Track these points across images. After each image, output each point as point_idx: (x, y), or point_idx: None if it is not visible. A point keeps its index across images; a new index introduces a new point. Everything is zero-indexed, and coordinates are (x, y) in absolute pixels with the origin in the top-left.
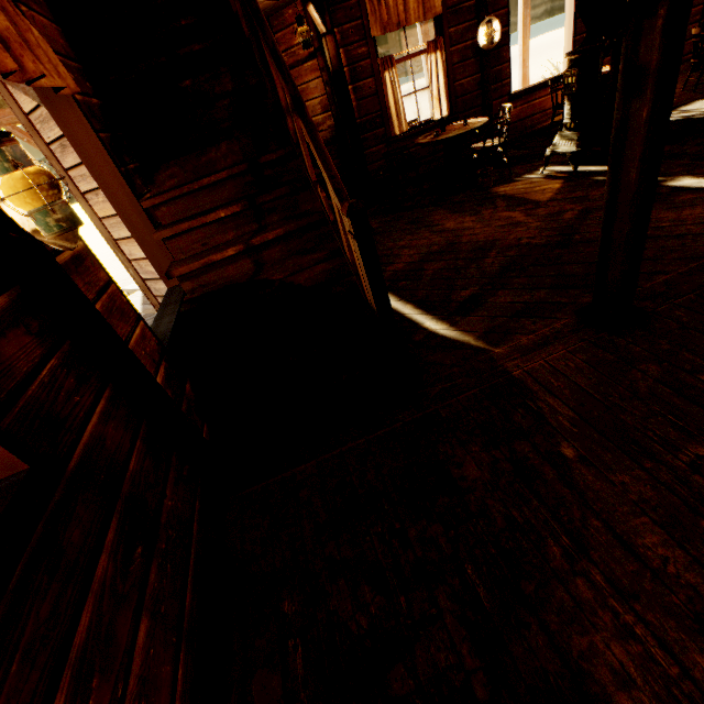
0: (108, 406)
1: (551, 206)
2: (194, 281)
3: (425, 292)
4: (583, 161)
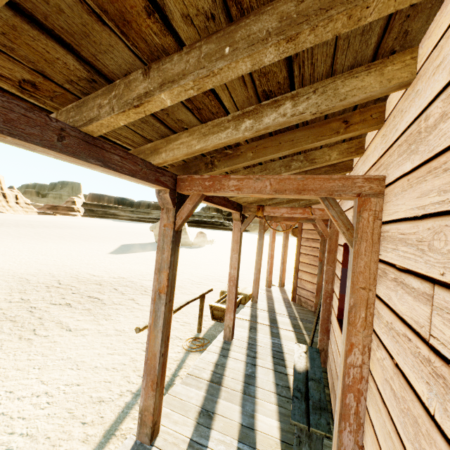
0: None
1: None
2: None
3: None
4: None
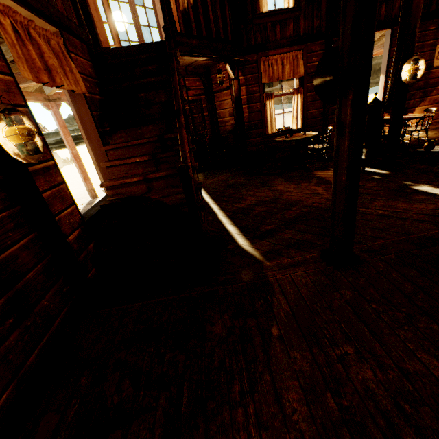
0: (29, 242)
1: None
2: (114, 190)
3: (247, 222)
4: (372, 165)
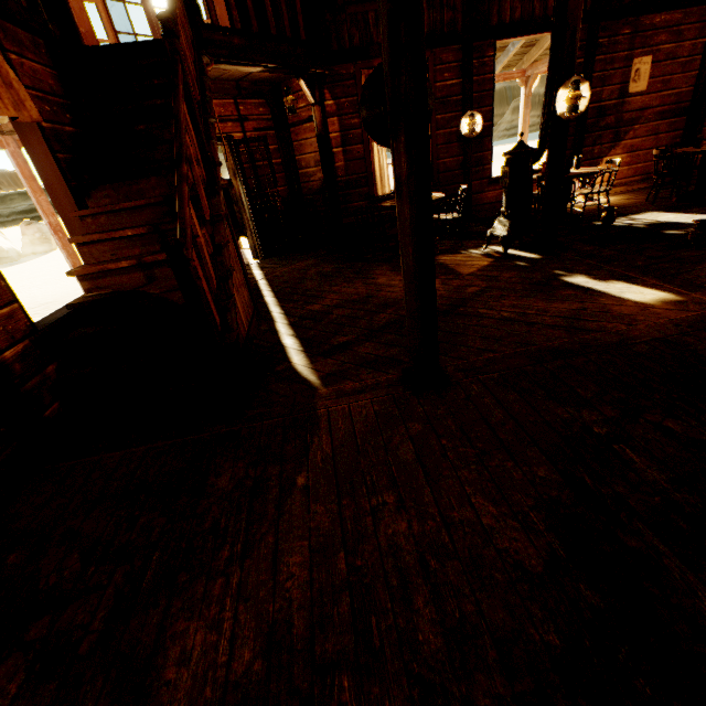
0: None
1: (466, 279)
2: (92, 282)
3: (316, 332)
4: (522, 246)
